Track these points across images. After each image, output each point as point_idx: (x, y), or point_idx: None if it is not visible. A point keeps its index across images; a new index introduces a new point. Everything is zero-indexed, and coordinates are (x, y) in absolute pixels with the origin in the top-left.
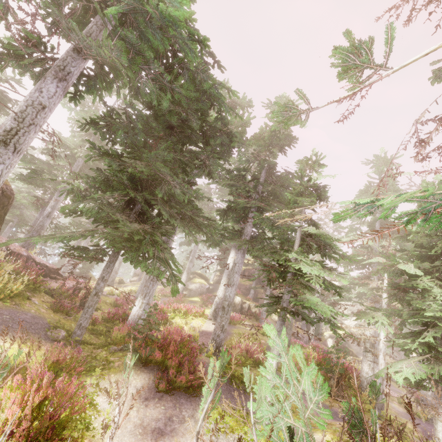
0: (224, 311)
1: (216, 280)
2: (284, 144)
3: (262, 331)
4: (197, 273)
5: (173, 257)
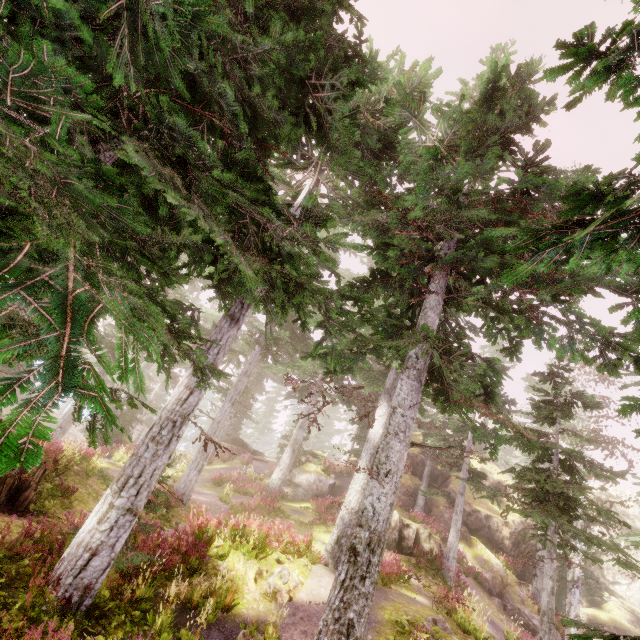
0: (356, 567)
1: (349, 471)
2: (514, 126)
3: (461, 617)
4: (315, 454)
5: (153, 325)
